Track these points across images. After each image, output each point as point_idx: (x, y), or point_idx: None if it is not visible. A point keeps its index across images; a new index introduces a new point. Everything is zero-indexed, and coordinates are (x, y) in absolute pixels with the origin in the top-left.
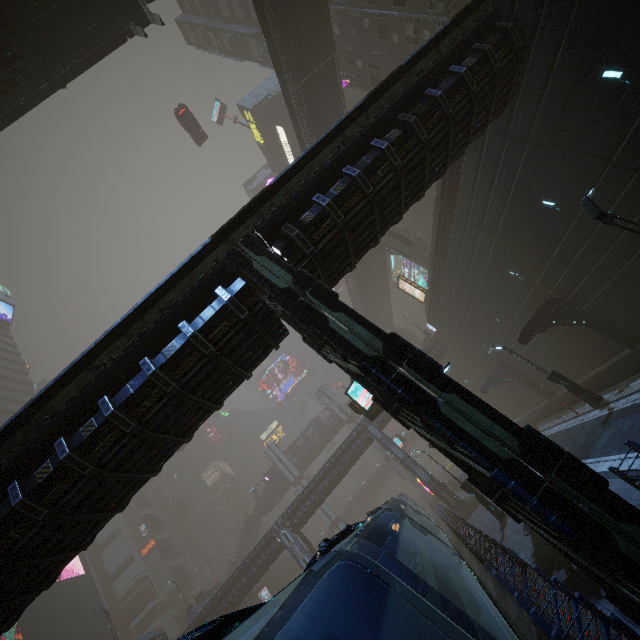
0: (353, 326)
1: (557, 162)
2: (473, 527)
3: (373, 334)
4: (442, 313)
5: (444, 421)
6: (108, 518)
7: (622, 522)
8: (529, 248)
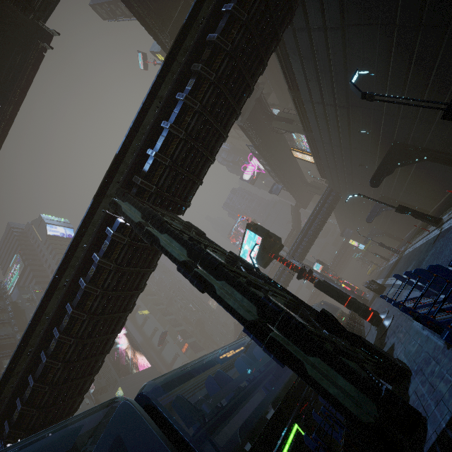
0: (172, 242)
1: (356, 38)
2: (348, 325)
3: (182, 246)
4: (326, 170)
5: (218, 299)
6: (101, 358)
7: (310, 356)
8: (365, 110)
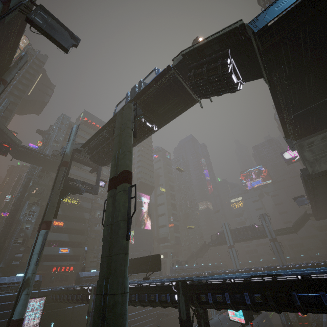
0: None
1: None
2: None
3: None
4: None
5: None
6: None
7: None
8: None
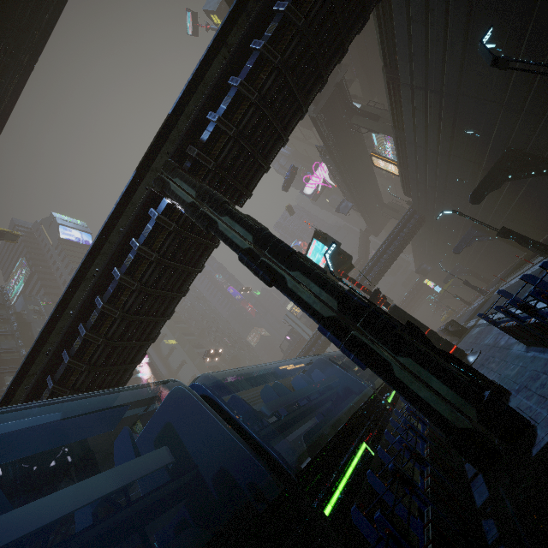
0: (234, 226)
1: None
2: None
3: (247, 231)
4: (413, 184)
5: (289, 293)
6: (131, 368)
7: (400, 356)
8: (479, 101)
